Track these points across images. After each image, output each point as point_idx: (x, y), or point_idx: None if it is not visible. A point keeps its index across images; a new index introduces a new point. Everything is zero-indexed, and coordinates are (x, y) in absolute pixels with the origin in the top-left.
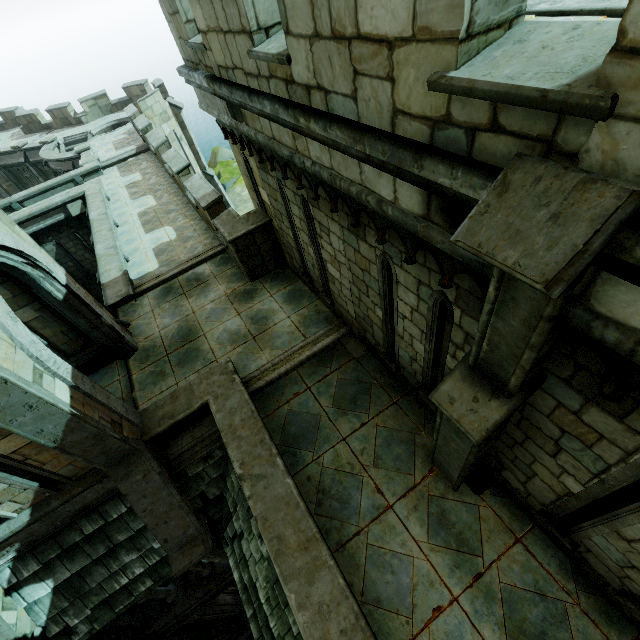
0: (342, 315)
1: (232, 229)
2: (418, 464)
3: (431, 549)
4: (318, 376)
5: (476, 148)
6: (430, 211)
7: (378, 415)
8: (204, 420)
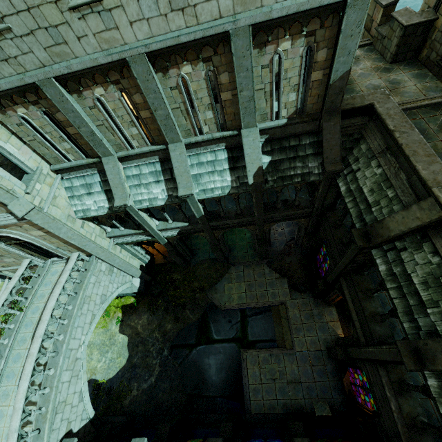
0: None
1: (409, 19)
2: None
3: None
4: (429, 115)
5: None
6: None
7: None
8: (356, 117)
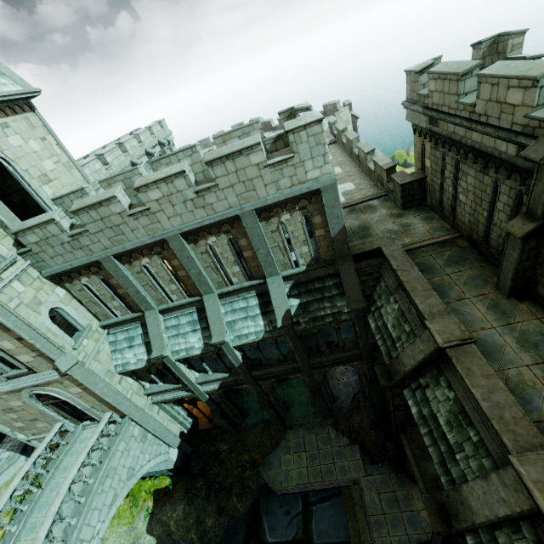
0: (458, 227)
1: (403, 179)
2: (488, 288)
3: (486, 313)
4: (437, 251)
5: (534, 133)
6: (518, 153)
7: (469, 269)
8: (372, 258)
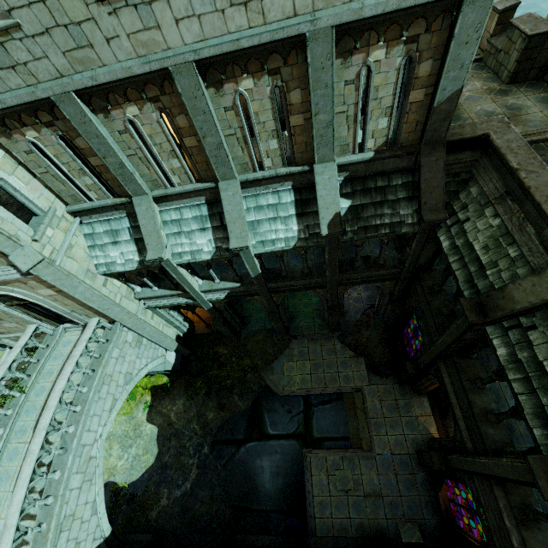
0: None
1: (534, 27)
2: None
3: None
4: None
5: None
6: None
7: None
8: (465, 152)
